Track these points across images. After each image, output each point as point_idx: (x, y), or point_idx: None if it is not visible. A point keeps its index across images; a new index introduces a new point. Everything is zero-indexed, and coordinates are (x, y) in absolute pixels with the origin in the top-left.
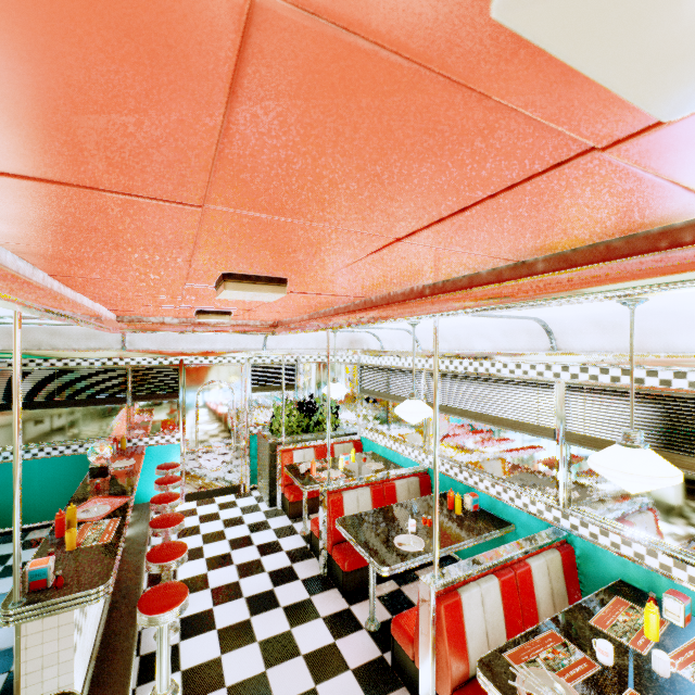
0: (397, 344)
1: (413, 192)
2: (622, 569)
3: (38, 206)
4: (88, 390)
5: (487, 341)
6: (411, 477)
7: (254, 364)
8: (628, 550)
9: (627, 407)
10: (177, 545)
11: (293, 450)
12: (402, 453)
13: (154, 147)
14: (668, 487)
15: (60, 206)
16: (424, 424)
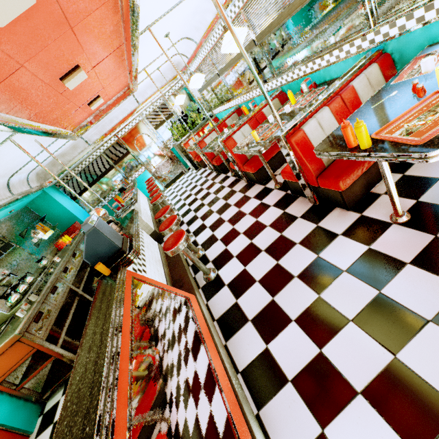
0: (190, 50)
1: (46, 23)
2: (298, 86)
3: (2, 94)
4: (98, 171)
5: (209, 13)
6: (232, 115)
7: (146, 116)
8: (295, 76)
9: (261, 2)
10: (156, 189)
11: (188, 142)
12: (229, 108)
13: (0, 63)
14: (291, 32)
15: (4, 90)
16: (225, 85)
